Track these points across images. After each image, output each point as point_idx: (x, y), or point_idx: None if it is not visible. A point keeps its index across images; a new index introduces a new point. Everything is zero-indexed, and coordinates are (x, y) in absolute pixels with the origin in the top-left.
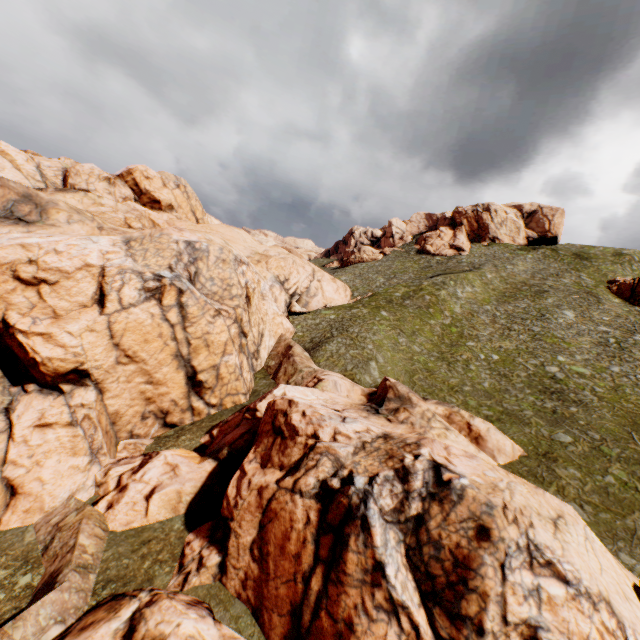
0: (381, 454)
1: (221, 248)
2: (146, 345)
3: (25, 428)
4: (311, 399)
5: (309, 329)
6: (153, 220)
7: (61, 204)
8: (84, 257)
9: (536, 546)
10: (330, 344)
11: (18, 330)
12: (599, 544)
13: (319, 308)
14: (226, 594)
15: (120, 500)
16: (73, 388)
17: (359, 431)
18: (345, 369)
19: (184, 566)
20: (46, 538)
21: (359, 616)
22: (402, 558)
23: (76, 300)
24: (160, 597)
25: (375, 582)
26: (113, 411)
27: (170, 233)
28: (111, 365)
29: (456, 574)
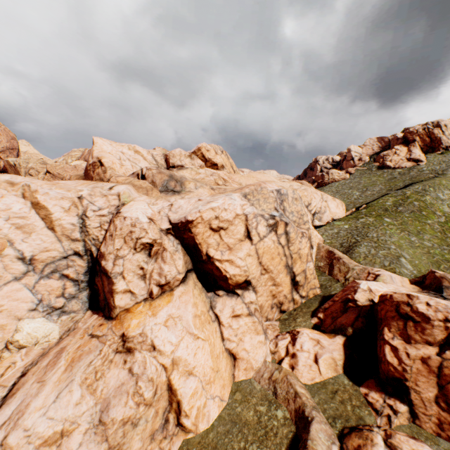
0: None
1: (293, 191)
2: (272, 261)
3: (227, 318)
4: (386, 290)
5: (333, 237)
6: (222, 177)
7: (187, 177)
8: (235, 210)
9: None
10: (360, 247)
11: (215, 259)
12: None
13: (329, 221)
14: (426, 433)
15: (297, 363)
16: (242, 292)
17: None
18: (383, 265)
19: (378, 410)
20: (269, 387)
21: None
22: None
23: (236, 237)
24: (391, 432)
25: None
26: (259, 304)
27: (265, 186)
28: (258, 276)
29: None
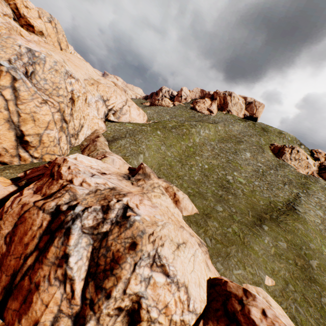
0: (101, 197)
1: (56, 62)
2: None
3: None
4: (93, 165)
5: (115, 131)
6: (23, 35)
7: None
8: None
9: (159, 256)
10: (122, 141)
11: None
12: (200, 258)
13: (126, 122)
14: None
15: None
16: None
17: (99, 183)
18: (125, 155)
19: None
20: None
21: (44, 282)
22: (88, 253)
23: None
24: None
25: (60, 264)
26: None
27: (16, 38)
28: None
29: (110, 265)
